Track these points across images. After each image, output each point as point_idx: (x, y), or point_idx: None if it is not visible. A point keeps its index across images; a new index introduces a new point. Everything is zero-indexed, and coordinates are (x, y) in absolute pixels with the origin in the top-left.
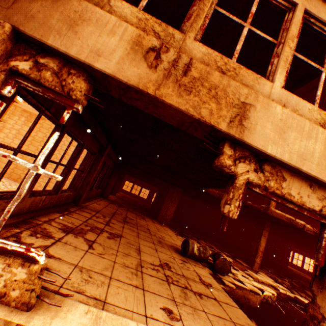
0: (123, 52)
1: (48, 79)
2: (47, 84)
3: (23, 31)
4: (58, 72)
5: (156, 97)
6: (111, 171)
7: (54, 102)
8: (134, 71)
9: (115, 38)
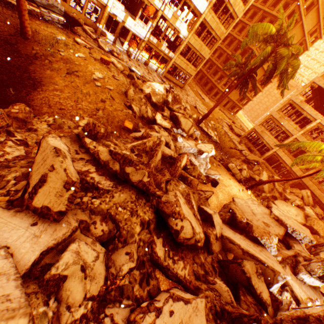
0: (322, 84)
1: (313, 86)
2: (313, 86)
3: (314, 82)
4: (315, 85)
5: (323, 88)
6: (314, 109)
7: (312, 86)
8: (322, 86)
9: (322, 83)
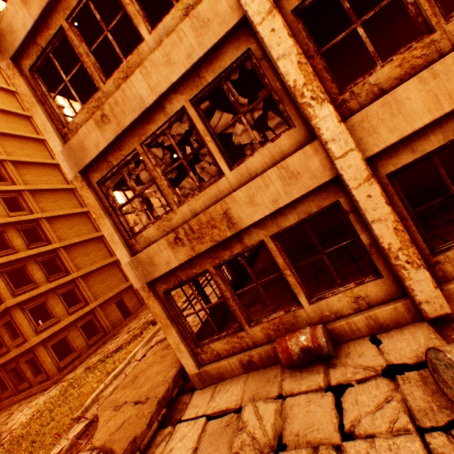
0: None
1: None
2: None
3: None
4: None
5: None
6: None
7: None
8: None
9: None
